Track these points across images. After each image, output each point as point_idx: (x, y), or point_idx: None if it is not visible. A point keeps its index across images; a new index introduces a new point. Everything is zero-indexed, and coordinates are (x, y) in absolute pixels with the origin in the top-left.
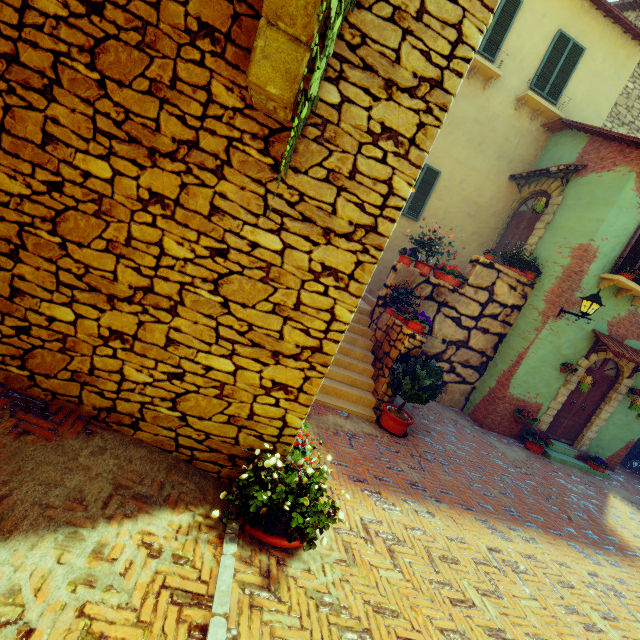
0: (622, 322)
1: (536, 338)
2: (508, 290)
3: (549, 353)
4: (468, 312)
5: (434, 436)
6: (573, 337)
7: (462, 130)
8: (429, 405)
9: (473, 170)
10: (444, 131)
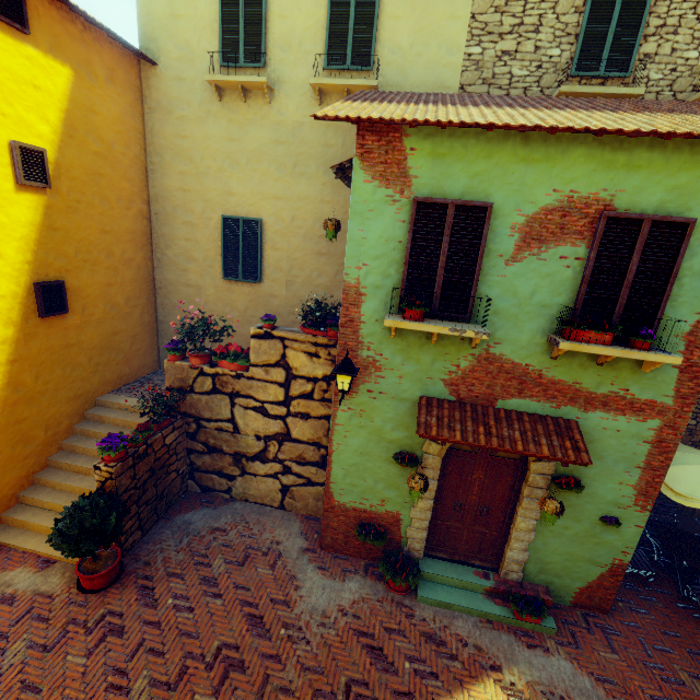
0: (472, 375)
1: (334, 425)
2: (308, 359)
3: (367, 442)
4: (270, 397)
5: (174, 581)
6: (394, 413)
7: (266, 161)
8: (258, 520)
9: (301, 200)
10: (246, 172)
